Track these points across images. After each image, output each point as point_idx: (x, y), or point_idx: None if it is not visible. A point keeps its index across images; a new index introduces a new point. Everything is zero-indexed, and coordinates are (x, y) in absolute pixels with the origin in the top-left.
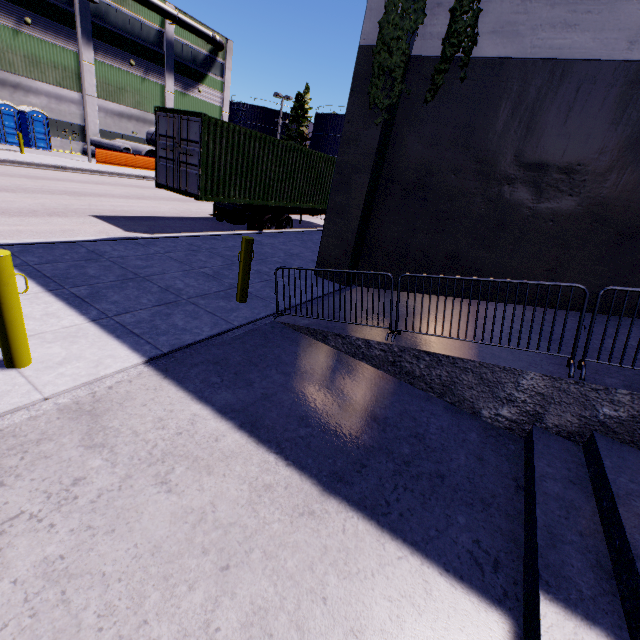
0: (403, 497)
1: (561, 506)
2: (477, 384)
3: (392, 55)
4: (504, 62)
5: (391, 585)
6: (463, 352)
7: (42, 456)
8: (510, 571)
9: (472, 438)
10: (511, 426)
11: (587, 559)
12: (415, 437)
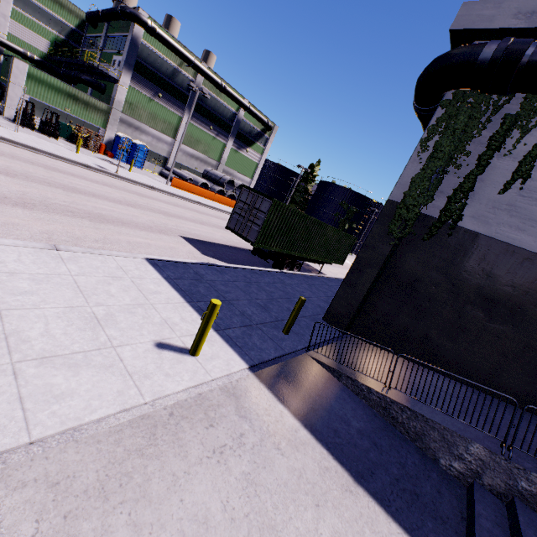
0: (397, 499)
1: (490, 536)
2: (440, 440)
3: (408, 212)
4: (477, 234)
5: None
6: (433, 415)
7: (223, 415)
8: None
9: (434, 476)
10: (459, 476)
11: None
12: (399, 464)
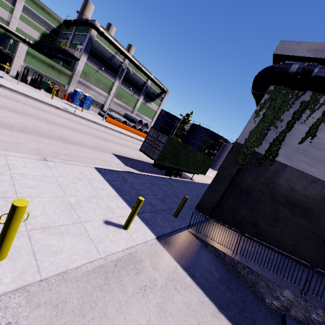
0: (242, 323)
1: None
2: (265, 287)
3: (248, 150)
4: (286, 165)
5: None
6: (261, 272)
7: (143, 267)
8: None
9: (262, 309)
10: (276, 309)
11: None
12: (243, 301)
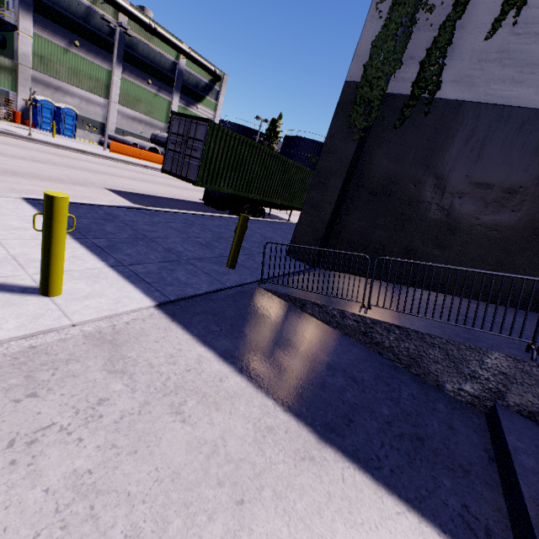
0: (391, 454)
1: None
2: (443, 359)
3: (372, 90)
4: (461, 104)
5: None
6: (430, 329)
7: (70, 374)
8: None
9: (440, 408)
10: (473, 401)
11: None
12: (391, 400)
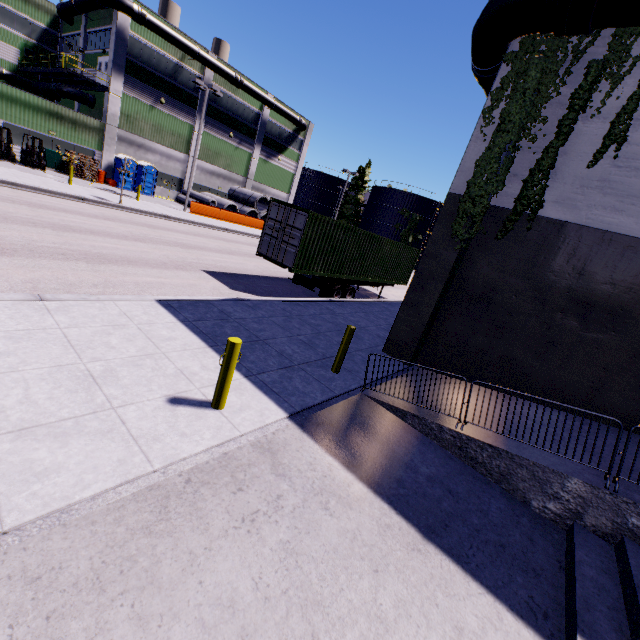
0: (477, 554)
1: (594, 586)
2: (529, 479)
3: (475, 206)
4: (563, 224)
5: (476, 608)
6: (519, 450)
7: (255, 476)
8: (555, 622)
9: (524, 522)
10: (555, 518)
11: (612, 624)
12: (481, 512)
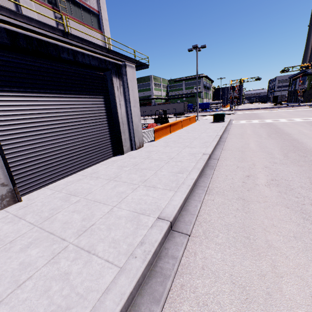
0: None
1: None
2: None
3: (308, 88)
4: None
5: None
6: None
7: None
8: None
9: None
10: None
11: None
12: None
